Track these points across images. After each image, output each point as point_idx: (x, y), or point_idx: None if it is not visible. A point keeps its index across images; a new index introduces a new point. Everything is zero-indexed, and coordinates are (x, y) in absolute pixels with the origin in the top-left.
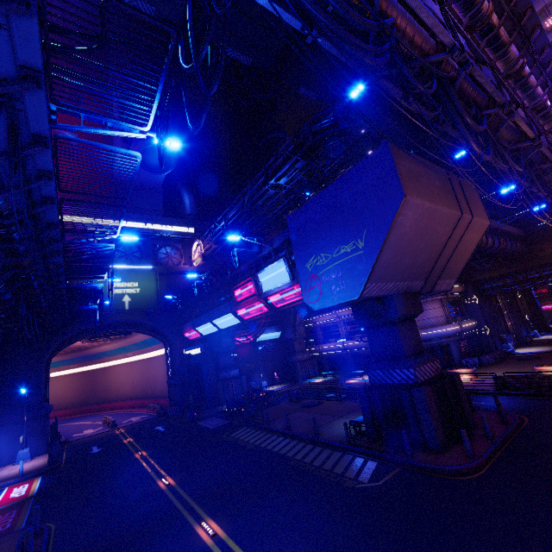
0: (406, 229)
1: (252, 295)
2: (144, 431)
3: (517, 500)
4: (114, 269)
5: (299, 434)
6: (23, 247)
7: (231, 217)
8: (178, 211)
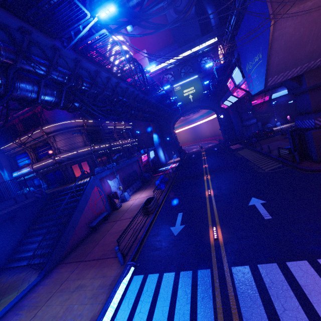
0: (291, 33)
1: (233, 87)
2: (210, 150)
3: (320, 182)
4: (181, 84)
5: (263, 152)
6: (141, 105)
7: (233, 22)
8: (209, 24)
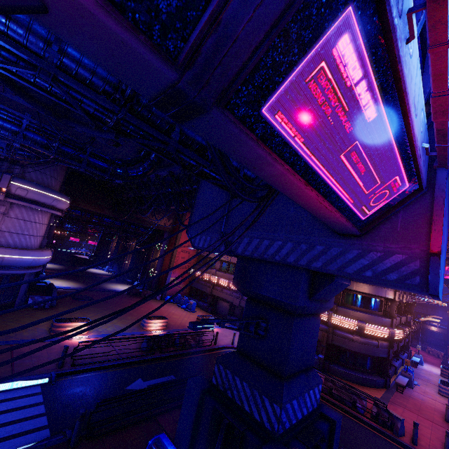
0: None
1: None
2: None
3: None
4: None
5: None
6: None
7: None
8: None
